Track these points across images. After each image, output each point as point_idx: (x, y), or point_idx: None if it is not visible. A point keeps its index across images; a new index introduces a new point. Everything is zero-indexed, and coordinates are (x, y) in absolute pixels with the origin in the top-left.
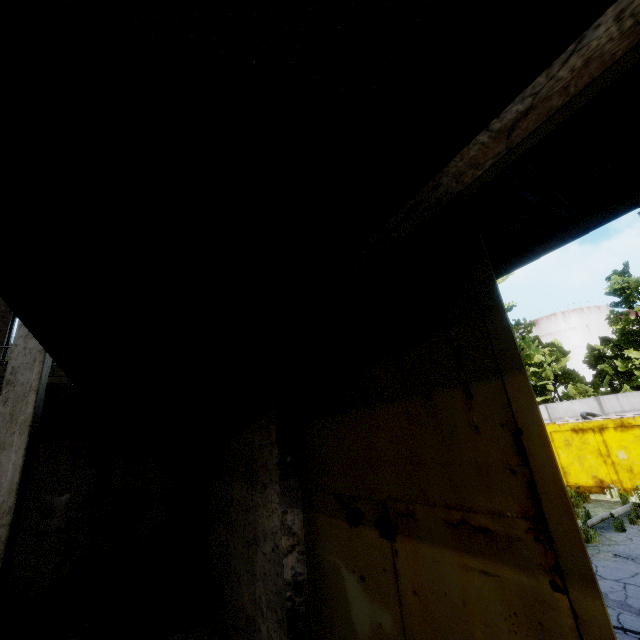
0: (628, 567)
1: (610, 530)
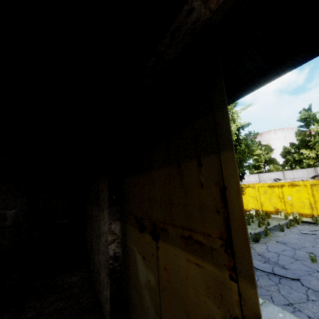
0: (282, 247)
1: (277, 231)
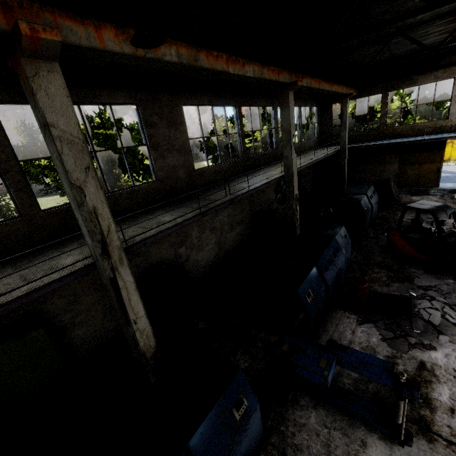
0: None
1: None
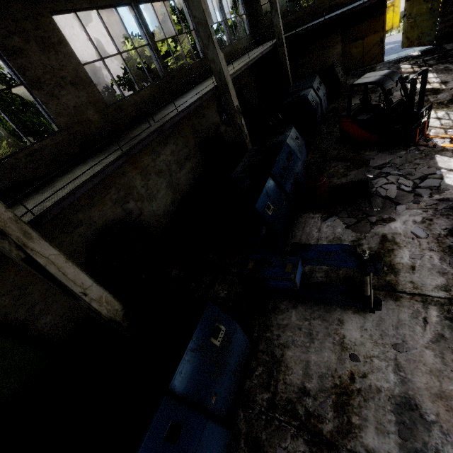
0: None
1: None
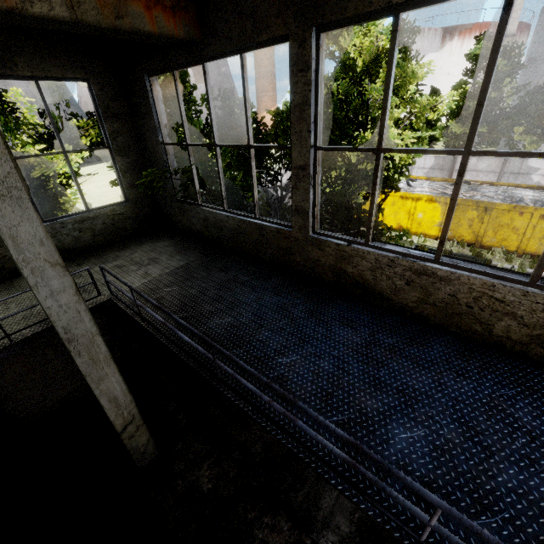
0: None
1: None
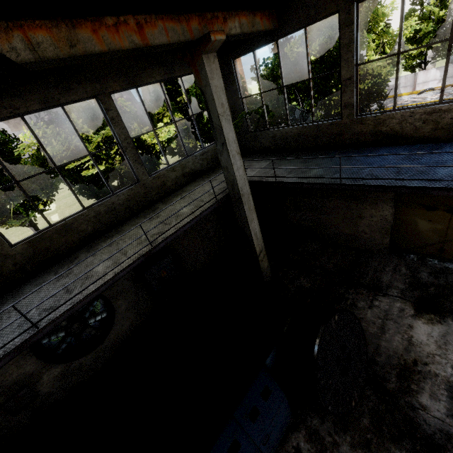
0: None
1: None
